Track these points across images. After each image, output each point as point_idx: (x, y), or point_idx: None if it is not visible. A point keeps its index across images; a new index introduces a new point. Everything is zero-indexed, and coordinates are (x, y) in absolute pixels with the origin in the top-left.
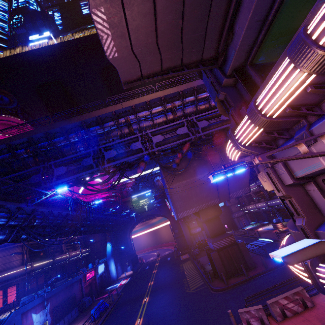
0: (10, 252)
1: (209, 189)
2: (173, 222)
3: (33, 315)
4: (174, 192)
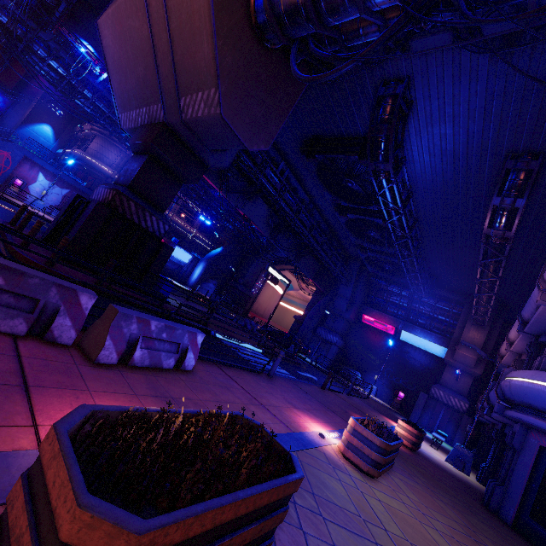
0: (108, 147)
1: (144, 55)
2: (316, 298)
3: (42, 175)
4: (106, 41)
